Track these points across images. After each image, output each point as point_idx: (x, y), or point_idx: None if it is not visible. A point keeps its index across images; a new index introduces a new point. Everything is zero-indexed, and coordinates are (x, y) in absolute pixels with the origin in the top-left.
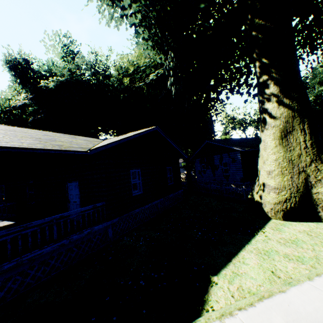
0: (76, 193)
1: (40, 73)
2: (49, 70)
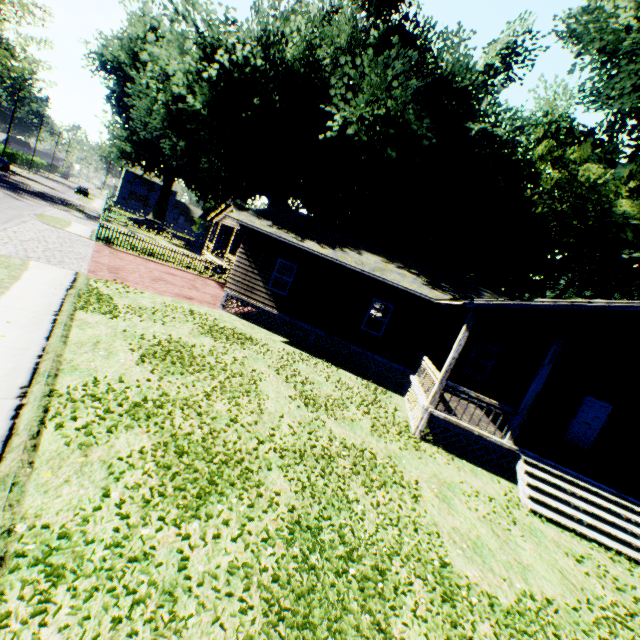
0: (598, 416)
1: (438, 66)
2: (472, 86)
